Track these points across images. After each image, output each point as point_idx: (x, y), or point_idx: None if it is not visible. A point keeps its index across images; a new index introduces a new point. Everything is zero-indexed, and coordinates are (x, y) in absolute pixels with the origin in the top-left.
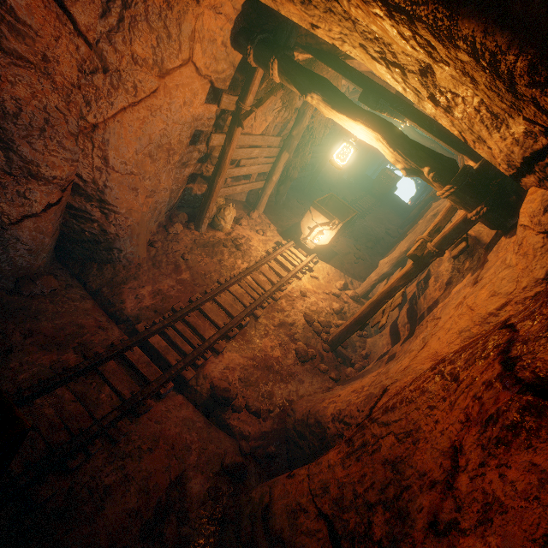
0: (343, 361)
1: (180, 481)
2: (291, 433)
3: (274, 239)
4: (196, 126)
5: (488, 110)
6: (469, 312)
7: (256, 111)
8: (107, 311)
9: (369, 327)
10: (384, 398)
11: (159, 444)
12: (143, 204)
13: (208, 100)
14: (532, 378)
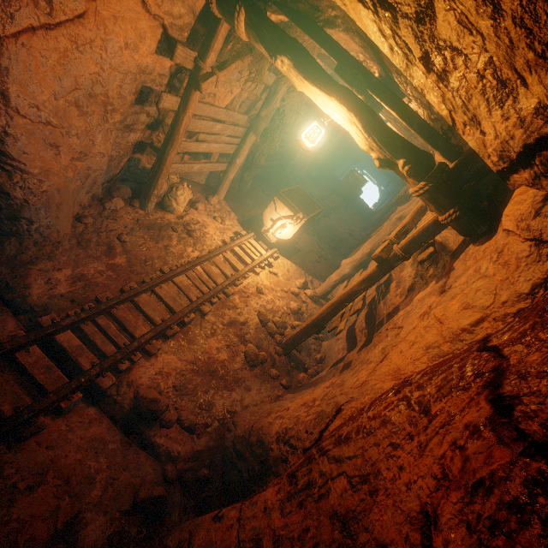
0: (296, 366)
1: (71, 528)
2: (229, 452)
3: (233, 228)
4: (144, 81)
5: (495, 75)
6: (438, 325)
7: (218, 74)
8: (3, 297)
9: (326, 329)
10: (338, 421)
11: (47, 479)
12: (67, 167)
13: (160, 50)
14: (543, 434)
